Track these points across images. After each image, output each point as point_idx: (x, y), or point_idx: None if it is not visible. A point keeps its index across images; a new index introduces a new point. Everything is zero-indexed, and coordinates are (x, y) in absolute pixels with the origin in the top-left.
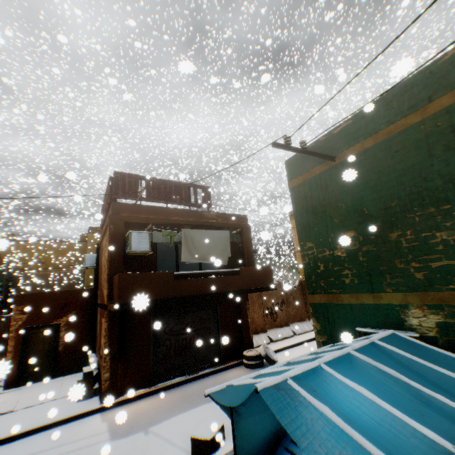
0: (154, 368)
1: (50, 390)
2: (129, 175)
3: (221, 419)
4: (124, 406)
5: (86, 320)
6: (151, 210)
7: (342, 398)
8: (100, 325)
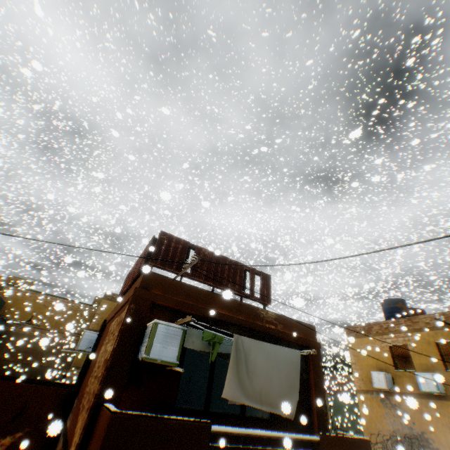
0: None
1: None
2: (177, 239)
3: None
4: None
5: (38, 448)
6: (193, 292)
7: None
8: None
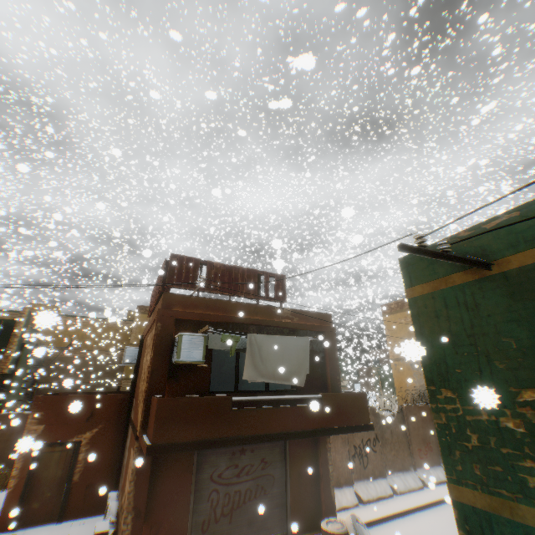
0: None
1: None
2: (187, 259)
3: None
4: None
5: (113, 438)
6: (210, 303)
7: None
8: (128, 454)
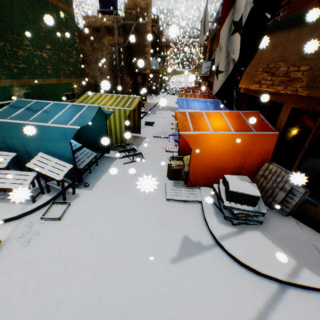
0: None
1: None
2: None
3: None
4: None
5: None
6: None
7: None
8: None
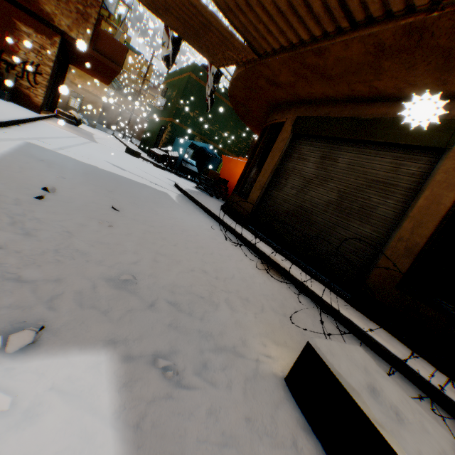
0: None
1: None
2: None
3: (117, 148)
4: (50, 122)
5: None
6: None
7: (210, 150)
8: None
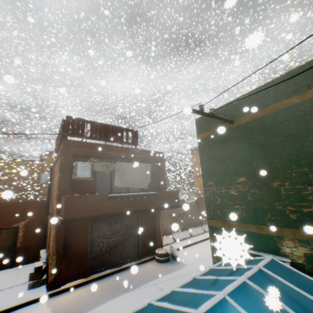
0: (90, 263)
1: (8, 279)
2: (77, 119)
3: None
4: (65, 293)
5: (40, 223)
6: (93, 146)
7: None
8: (50, 229)
